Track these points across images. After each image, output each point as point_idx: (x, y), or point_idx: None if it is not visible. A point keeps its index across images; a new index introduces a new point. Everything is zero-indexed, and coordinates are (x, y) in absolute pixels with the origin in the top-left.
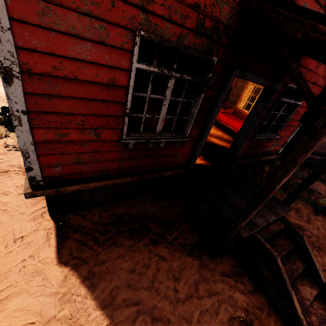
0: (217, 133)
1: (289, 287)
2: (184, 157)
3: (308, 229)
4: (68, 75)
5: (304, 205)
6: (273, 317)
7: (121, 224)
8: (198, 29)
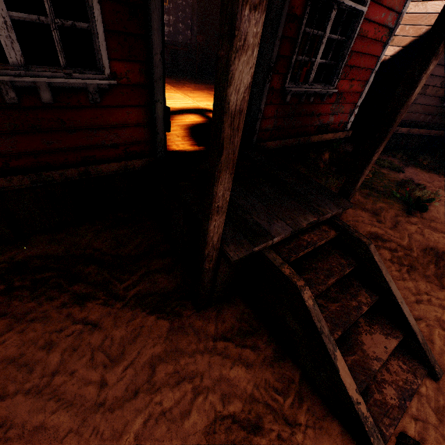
0: None
1: (329, 344)
2: (134, 134)
3: (392, 239)
4: None
5: (390, 203)
6: (308, 403)
7: (19, 275)
8: None
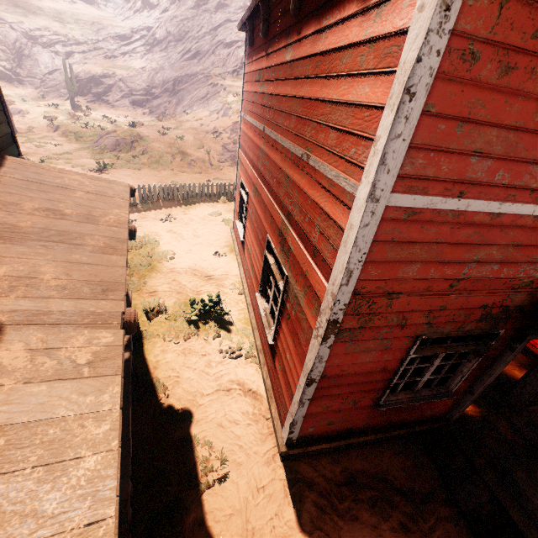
0: None
1: None
2: (442, 408)
3: None
4: (350, 372)
5: None
6: None
7: (359, 488)
8: (482, 317)
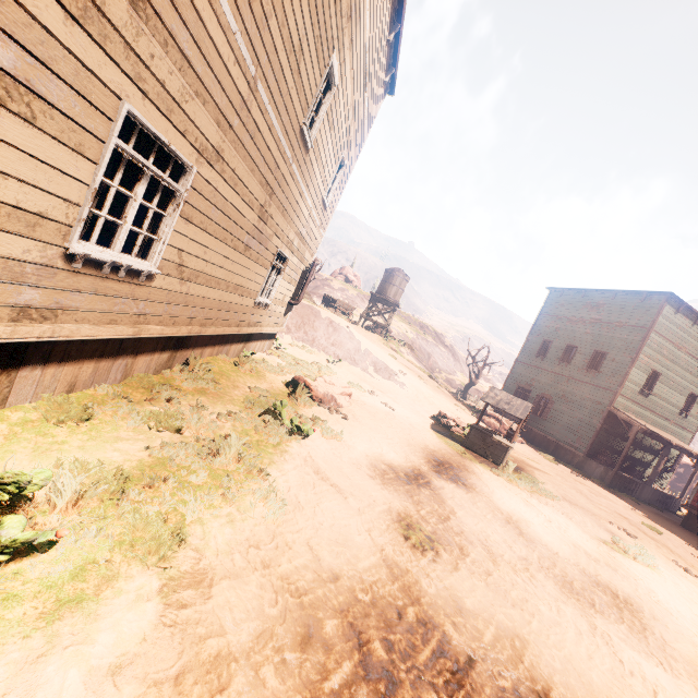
0: None
1: None
2: None
3: None
4: None
5: None
6: None
7: None
8: None
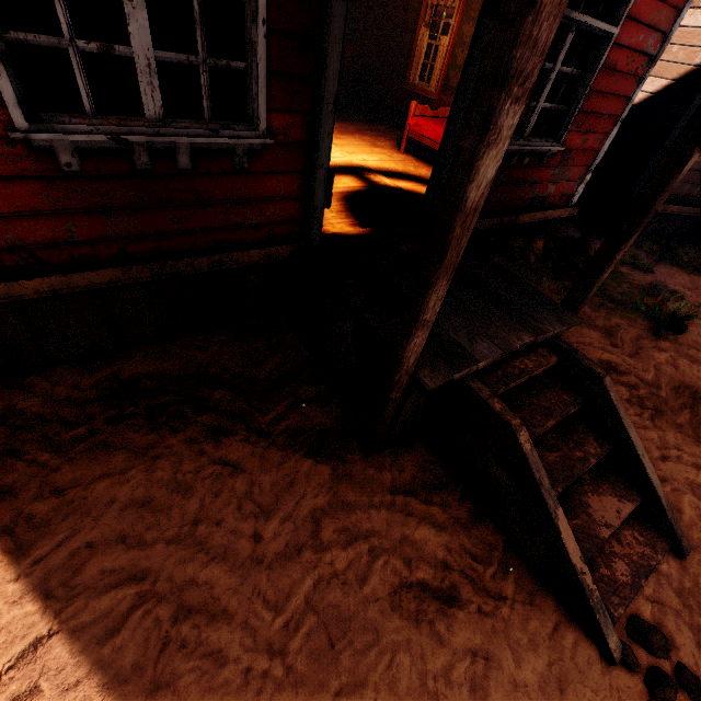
0: (415, 171)
1: (550, 500)
2: (283, 210)
3: (632, 371)
4: None
5: (630, 319)
6: (515, 575)
7: (130, 398)
8: None
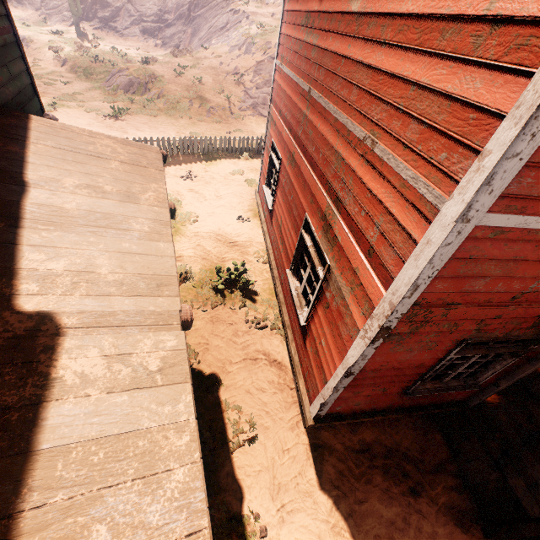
0: None
1: None
2: (464, 395)
3: None
4: (388, 367)
5: None
6: None
7: (374, 456)
8: (534, 325)
